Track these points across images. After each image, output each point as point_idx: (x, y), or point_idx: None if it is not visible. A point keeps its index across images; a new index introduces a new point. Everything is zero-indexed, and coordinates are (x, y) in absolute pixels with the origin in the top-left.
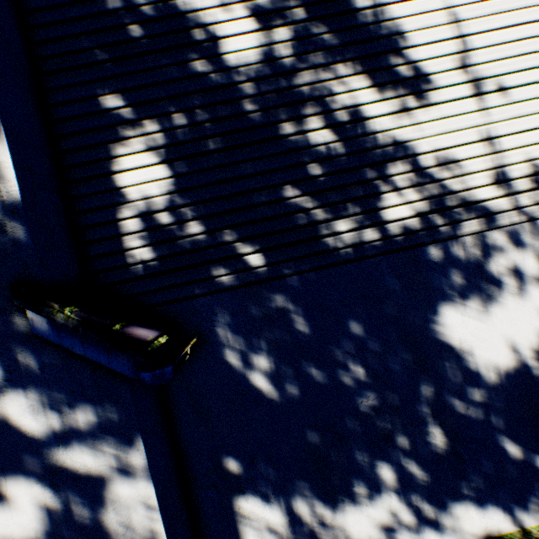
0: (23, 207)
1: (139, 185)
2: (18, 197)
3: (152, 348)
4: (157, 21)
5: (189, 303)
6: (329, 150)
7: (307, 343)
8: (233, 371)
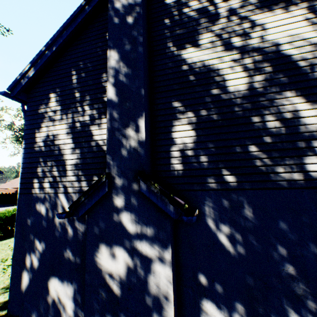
0: (144, 143)
1: (181, 138)
2: (144, 139)
3: (185, 207)
4: (201, 74)
5: (194, 192)
6: (277, 131)
7: (253, 226)
8: (210, 231)
